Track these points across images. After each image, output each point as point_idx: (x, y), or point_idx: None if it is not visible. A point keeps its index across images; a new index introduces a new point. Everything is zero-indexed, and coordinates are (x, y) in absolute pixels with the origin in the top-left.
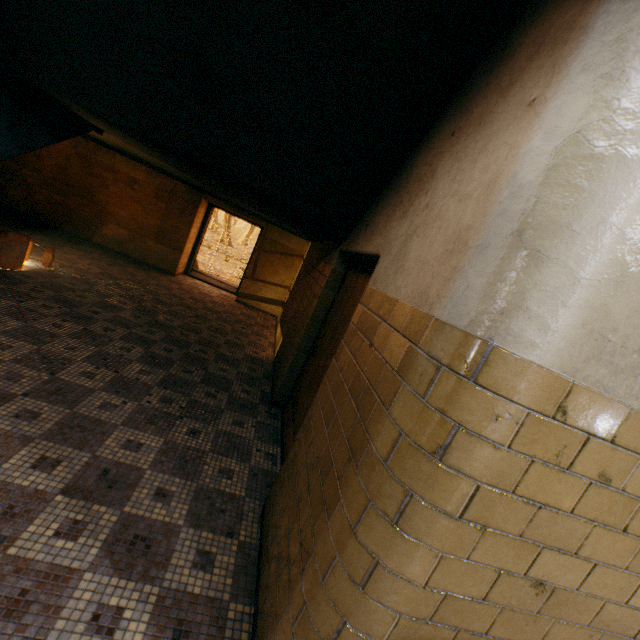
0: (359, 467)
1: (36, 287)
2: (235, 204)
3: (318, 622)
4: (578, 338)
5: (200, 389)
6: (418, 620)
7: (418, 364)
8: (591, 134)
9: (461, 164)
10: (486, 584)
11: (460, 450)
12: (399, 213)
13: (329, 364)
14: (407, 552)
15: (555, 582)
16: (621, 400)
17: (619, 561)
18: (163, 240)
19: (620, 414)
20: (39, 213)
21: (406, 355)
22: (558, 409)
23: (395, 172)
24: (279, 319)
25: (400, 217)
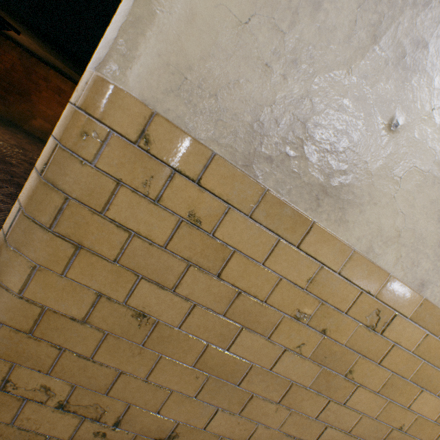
0: None
1: None
2: None
3: None
4: (155, 67)
5: None
6: (20, 332)
7: None
8: None
9: None
10: (88, 306)
11: (55, 165)
12: None
13: None
14: (8, 261)
15: (158, 317)
16: (203, 143)
17: (218, 307)
18: None
19: (204, 157)
20: None
21: None
22: (142, 137)
23: None
24: None
25: None
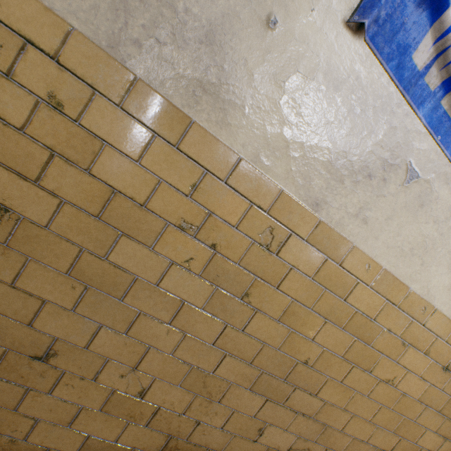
0: None
1: None
2: None
3: None
4: None
5: None
6: None
7: None
8: None
9: None
10: None
11: None
12: None
13: None
14: None
15: (22, 213)
16: (59, 14)
17: (91, 207)
18: None
19: (61, 31)
20: None
21: None
22: None
23: None
24: None
25: None
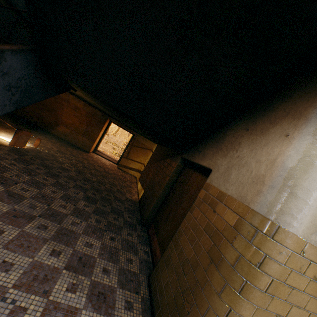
0: (218, 267)
1: (32, 157)
2: (124, 123)
3: None
4: (309, 226)
5: (111, 215)
6: None
7: (246, 227)
8: (313, 158)
9: (255, 146)
10: None
11: (266, 264)
12: (221, 153)
13: (186, 213)
14: (243, 305)
15: None
16: None
17: None
18: (86, 136)
19: None
20: (27, 117)
21: (238, 221)
22: (301, 251)
23: (215, 132)
24: (138, 179)
25: (222, 156)
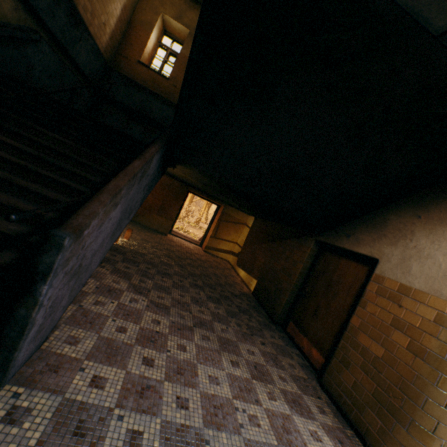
0: (425, 360)
1: (132, 254)
2: (210, 194)
3: (423, 424)
4: None
5: (243, 316)
6: None
7: None
8: None
9: (436, 237)
10: None
11: None
12: (386, 241)
13: (355, 309)
14: None
15: None
16: None
17: None
18: (162, 214)
19: None
20: None
21: (438, 315)
22: None
23: (366, 214)
24: (235, 264)
25: (389, 244)
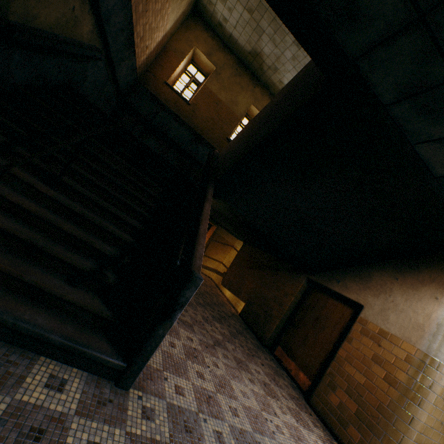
0: (397, 389)
1: None
2: None
3: (393, 436)
4: None
5: (241, 337)
6: (420, 433)
7: (416, 361)
8: None
9: (408, 297)
10: (433, 422)
11: (434, 386)
12: (370, 292)
13: (342, 343)
14: (421, 413)
15: (443, 422)
16: None
17: None
18: None
19: None
20: None
21: (407, 356)
22: None
23: (354, 266)
24: (220, 282)
25: (372, 295)
